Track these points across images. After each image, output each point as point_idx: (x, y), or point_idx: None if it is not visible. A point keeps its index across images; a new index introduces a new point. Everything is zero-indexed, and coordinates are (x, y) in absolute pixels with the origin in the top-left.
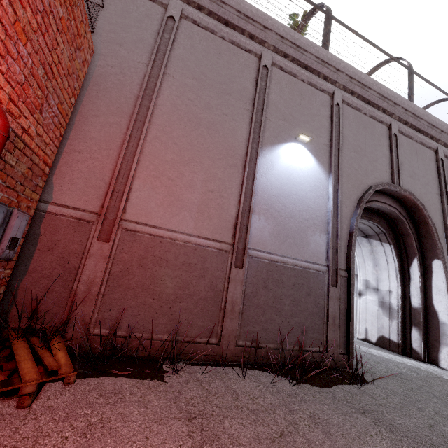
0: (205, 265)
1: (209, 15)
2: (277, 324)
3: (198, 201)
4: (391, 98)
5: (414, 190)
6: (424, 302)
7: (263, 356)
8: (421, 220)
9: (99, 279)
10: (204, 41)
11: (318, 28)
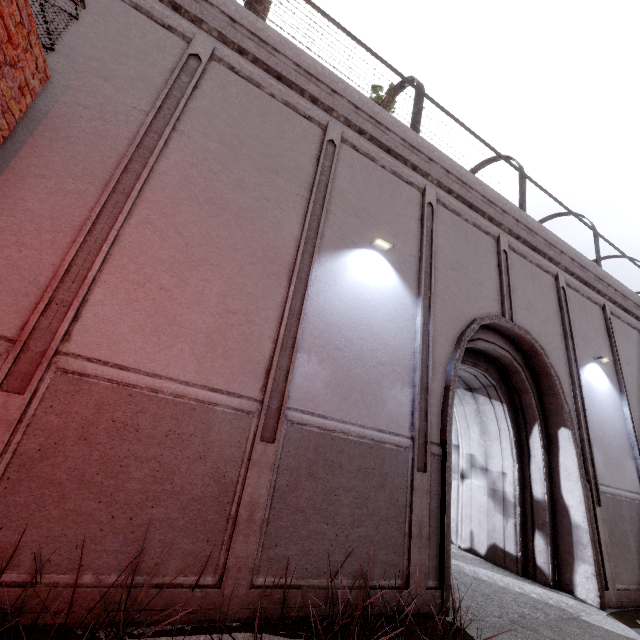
0: (208, 437)
1: (255, 62)
2: (328, 540)
3: (208, 328)
4: (499, 203)
5: (531, 328)
6: (550, 491)
7: (299, 604)
8: (542, 370)
9: None
10: (243, 95)
11: (407, 105)
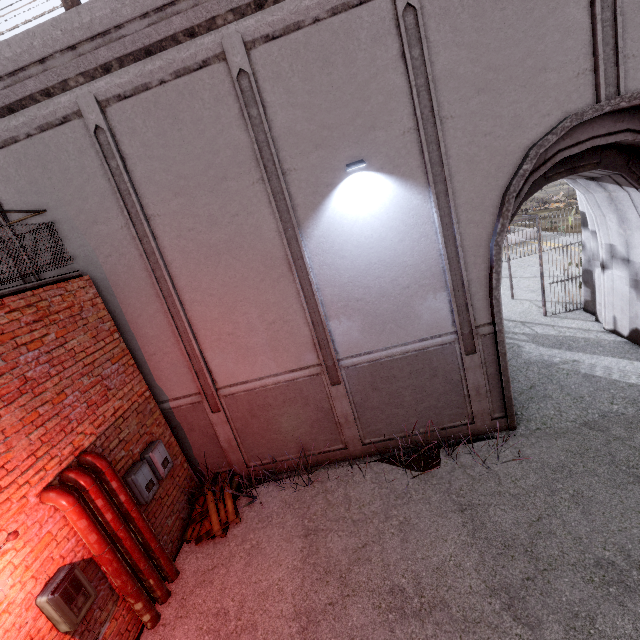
0: (304, 395)
1: (122, 65)
2: (401, 416)
3: (266, 341)
4: None
5: None
6: None
7: (394, 446)
8: None
9: (232, 437)
10: (148, 119)
11: None
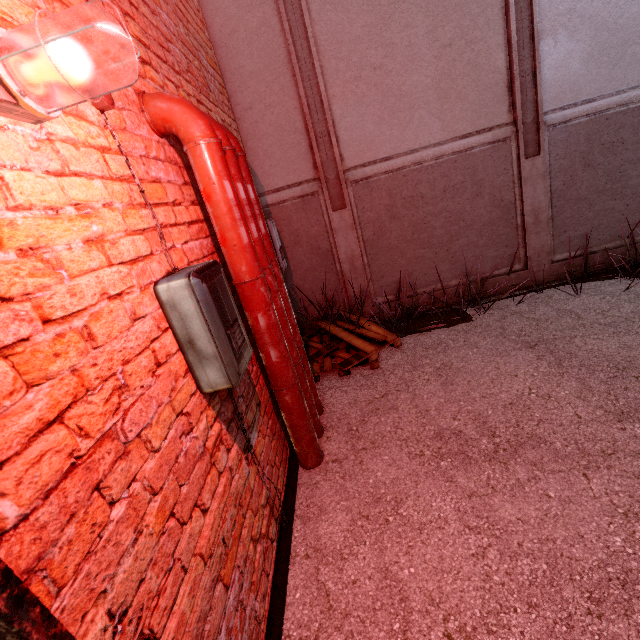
0: (476, 178)
1: None
2: (617, 213)
3: (432, 80)
4: None
5: None
6: None
7: (598, 263)
8: None
9: (357, 252)
10: None
11: None
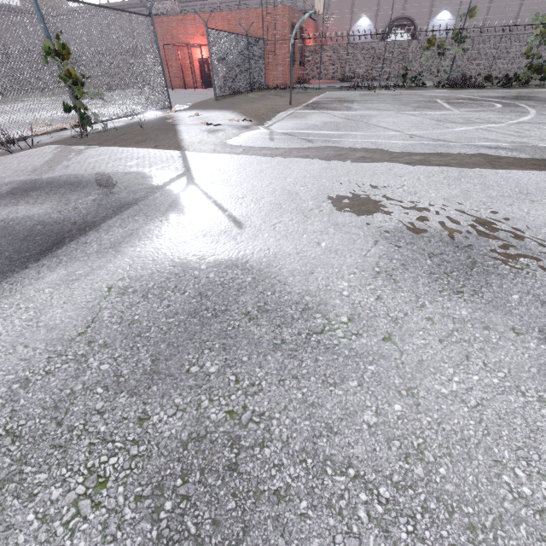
0: None
1: None
2: None
3: None
4: None
5: (413, 12)
6: None
7: None
8: (414, 25)
9: None
10: None
11: None
